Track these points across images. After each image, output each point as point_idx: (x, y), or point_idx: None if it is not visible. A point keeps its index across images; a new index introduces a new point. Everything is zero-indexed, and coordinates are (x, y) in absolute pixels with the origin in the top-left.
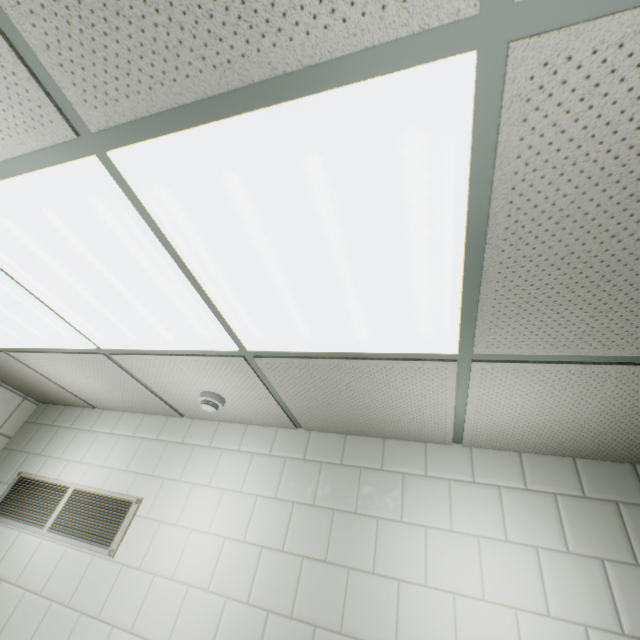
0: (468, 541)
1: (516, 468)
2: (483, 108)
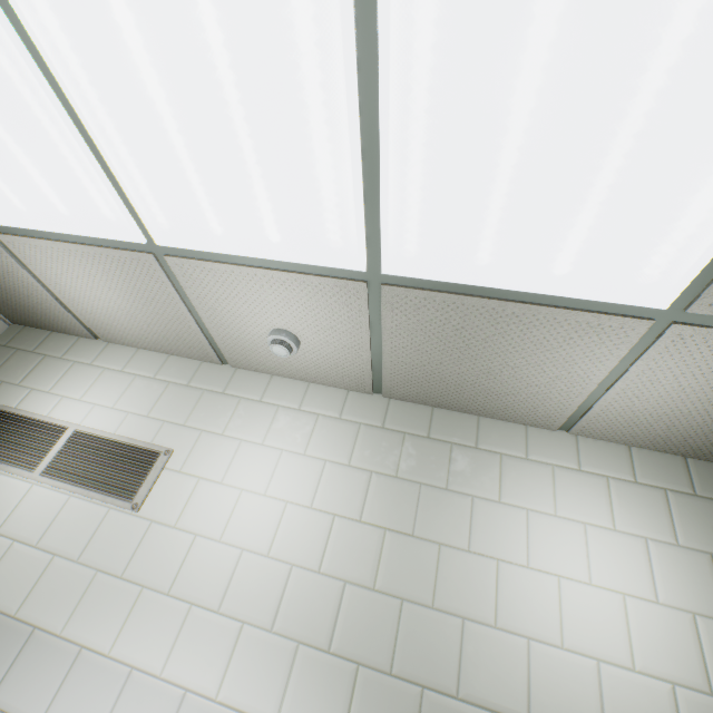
0: (574, 527)
1: (625, 461)
2: None
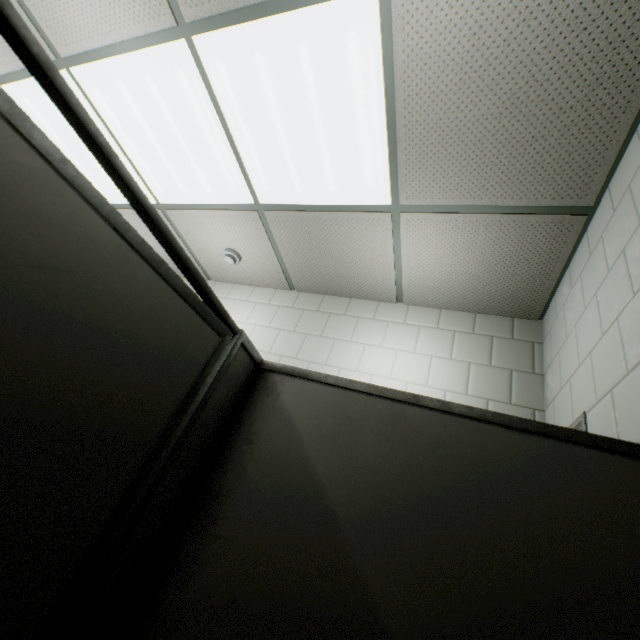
0: (390, 352)
1: (435, 317)
2: (385, 22)
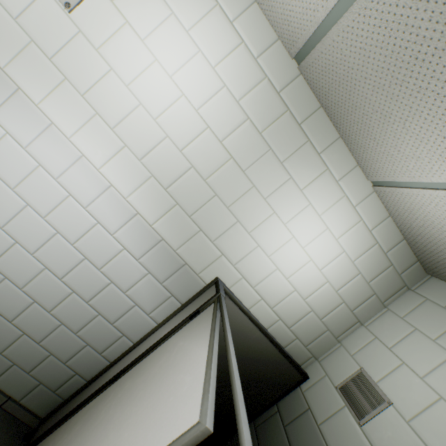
0: (321, 226)
1: (378, 220)
2: None
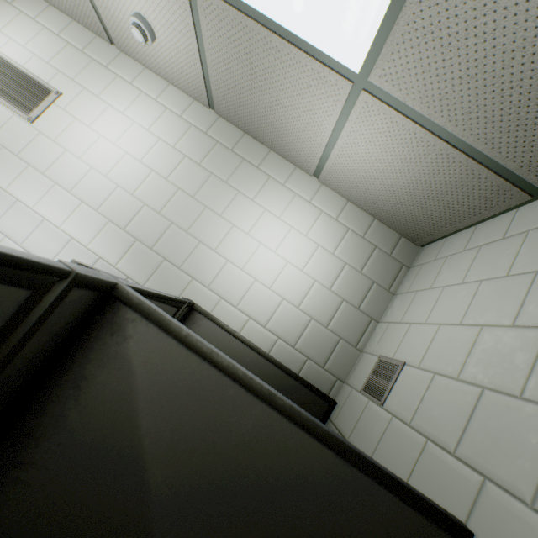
0: (285, 227)
1: (339, 208)
2: None
